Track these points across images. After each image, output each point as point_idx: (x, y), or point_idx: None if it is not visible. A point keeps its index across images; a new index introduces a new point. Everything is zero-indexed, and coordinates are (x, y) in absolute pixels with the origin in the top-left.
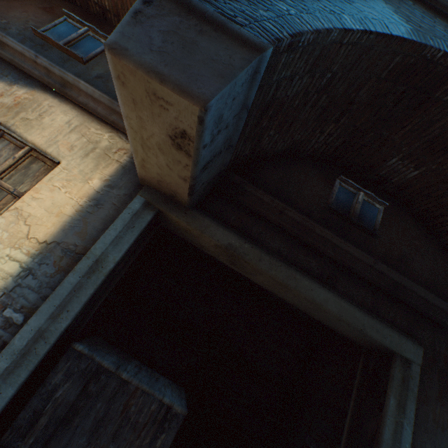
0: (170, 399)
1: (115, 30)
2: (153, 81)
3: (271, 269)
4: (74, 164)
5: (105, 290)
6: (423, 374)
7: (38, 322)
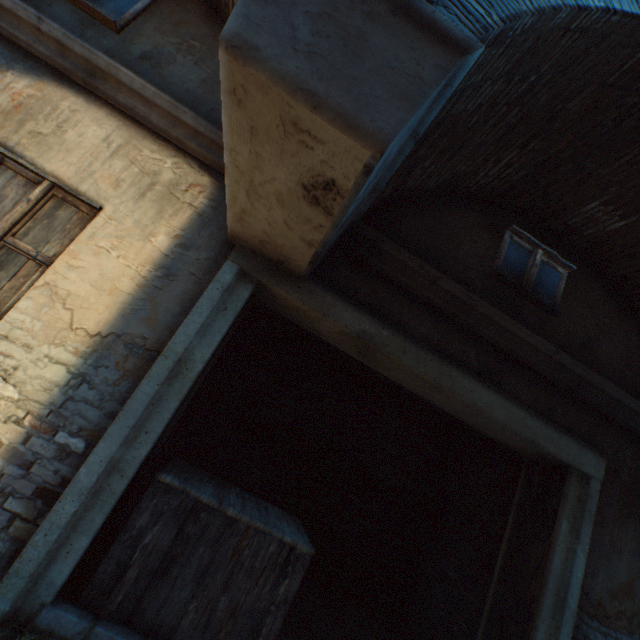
0: (292, 537)
1: (235, 10)
2: (299, 105)
3: (419, 364)
4: (125, 210)
5: (186, 396)
6: (602, 491)
7: (109, 450)
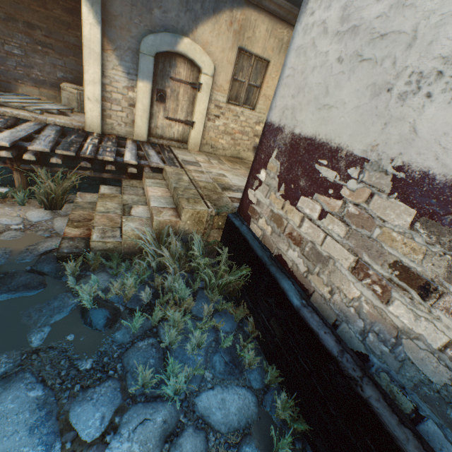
0: None
1: None
2: None
3: None
4: (276, 61)
5: None
6: None
7: None
